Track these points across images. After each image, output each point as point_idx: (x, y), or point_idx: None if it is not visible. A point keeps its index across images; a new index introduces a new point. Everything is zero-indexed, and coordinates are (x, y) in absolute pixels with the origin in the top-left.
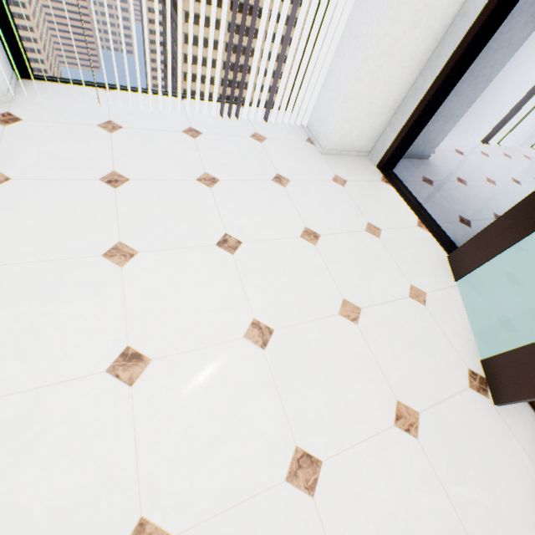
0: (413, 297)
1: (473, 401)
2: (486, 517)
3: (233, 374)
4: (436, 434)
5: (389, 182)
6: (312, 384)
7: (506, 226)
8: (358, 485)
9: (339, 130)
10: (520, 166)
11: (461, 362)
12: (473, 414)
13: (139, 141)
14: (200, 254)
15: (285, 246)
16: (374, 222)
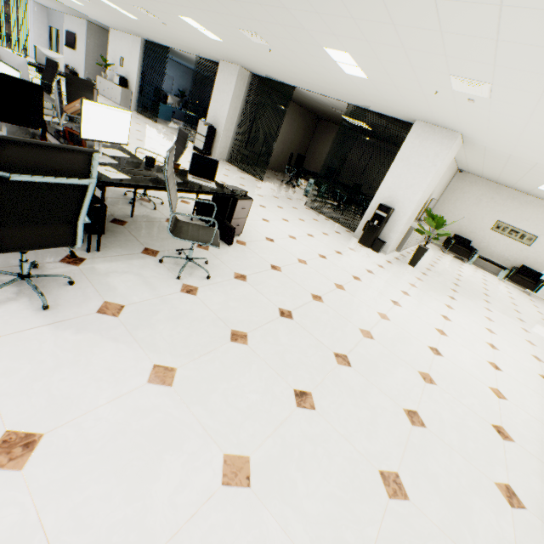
0: None
1: None
2: None
3: None
4: None
5: None
6: None
7: None
8: None
9: None
10: None
11: None
12: None
13: None
14: None
15: None
16: None
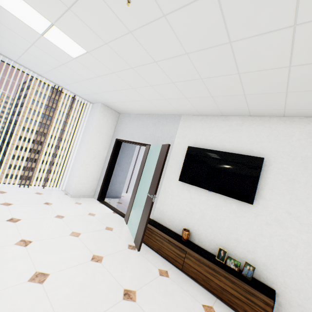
0: (107, 229)
1: (129, 251)
2: (129, 279)
3: (5, 254)
4: (111, 261)
5: (102, 203)
6: (50, 254)
7: (131, 199)
8: (68, 278)
9: (77, 187)
10: None
11: (125, 243)
12: (128, 254)
13: None
14: None
15: (46, 219)
16: (93, 212)
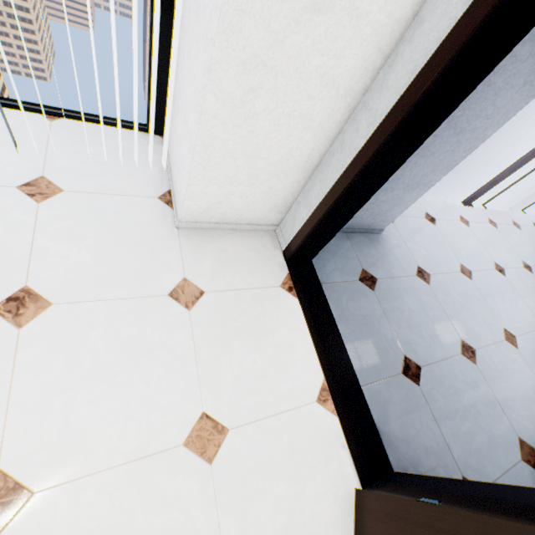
0: None
1: None
2: None
3: None
4: None
5: (296, 289)
6: None
7: None
8: None
9: (201, 195)
10: (507, 241)
11: None
12: None
13: None
14: None
15: None
16: (220, 409)
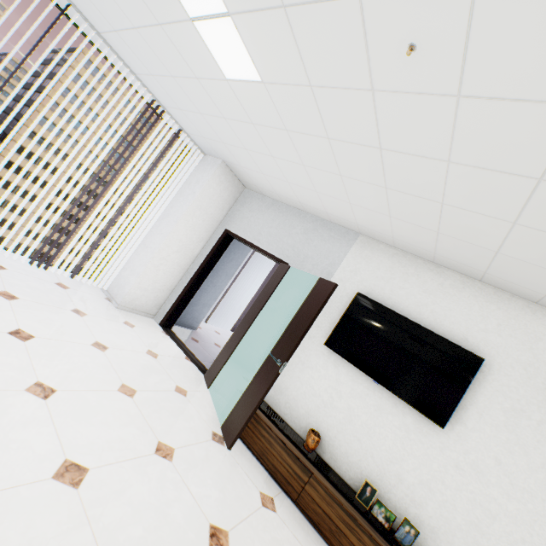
0: (178, 391)
1: (214, 446)
2: (217, 504)
3: (10, 410)
4: (187, 460)
5: (168, 334)
6: (88, 424)
7: (228, 347)
8: (120, 484)
9: (133, 294)
10: None
11: (208, 427)
12: (214, 452)
13: None
14: None
15: (77, 347)
16: (154, 350)
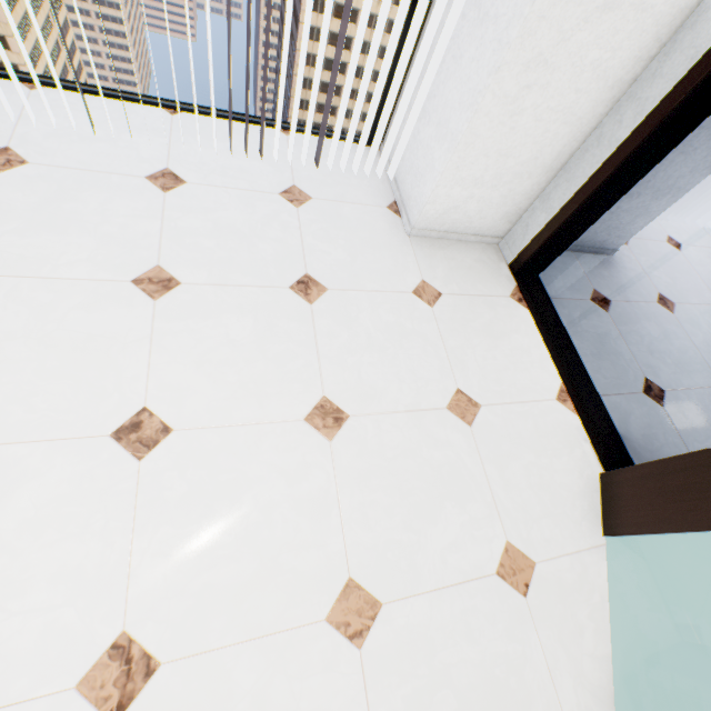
0: (505, 573)
1: None
2: None
3: None
4: None
5: (526, 300)
6: None
7: None
8: None
9: (443, 199)
10: None
11: None
12: None
13: (47, 193)
14: (65, 458)
15: (264, 440)
16: (471, 389)
